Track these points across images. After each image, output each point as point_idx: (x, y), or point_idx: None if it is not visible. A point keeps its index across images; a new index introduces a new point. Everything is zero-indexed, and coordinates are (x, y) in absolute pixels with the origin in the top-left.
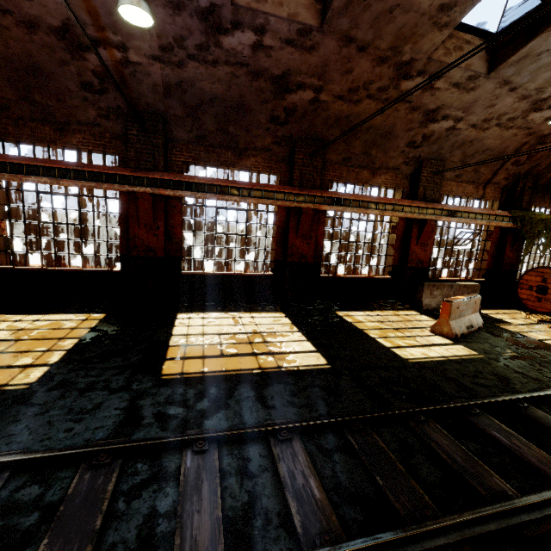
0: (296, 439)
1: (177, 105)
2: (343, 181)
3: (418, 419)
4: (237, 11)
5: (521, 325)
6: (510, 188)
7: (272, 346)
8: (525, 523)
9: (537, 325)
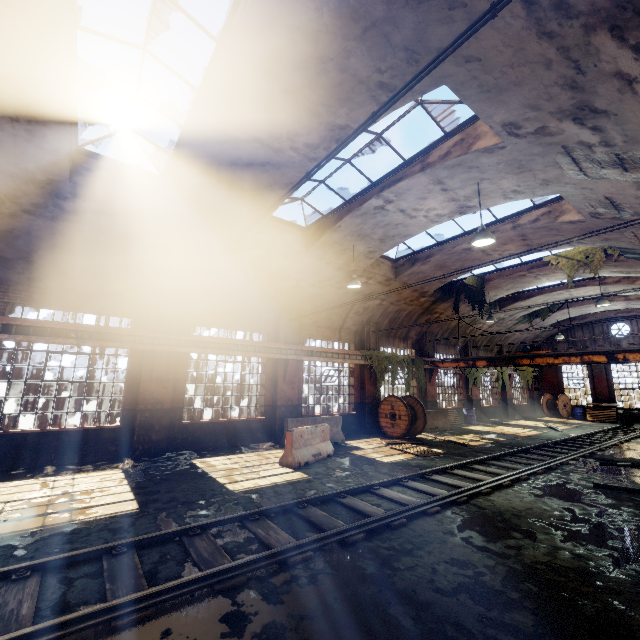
0: (36, 576)
1: (6, 248)
2: (206, 325)
3: (193, 533)
4: (76, 187)
5: (370, 448)
6: (360, 332)
7: (78, 503)
8: (222, 582)
9: (383, 447)
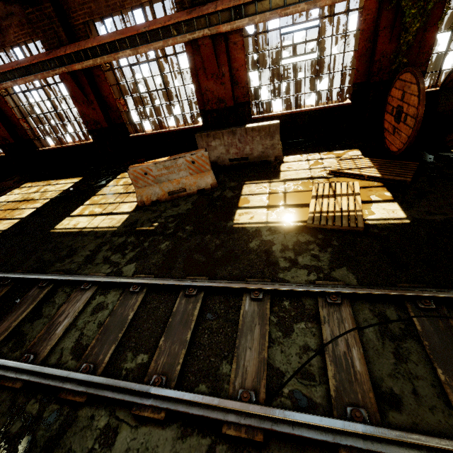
0: None
1: None
2: (97, 17)
3: None
4: None
5: (284, 181)
6: None
7: (11, 213)
8: None
9: (312, 180)
